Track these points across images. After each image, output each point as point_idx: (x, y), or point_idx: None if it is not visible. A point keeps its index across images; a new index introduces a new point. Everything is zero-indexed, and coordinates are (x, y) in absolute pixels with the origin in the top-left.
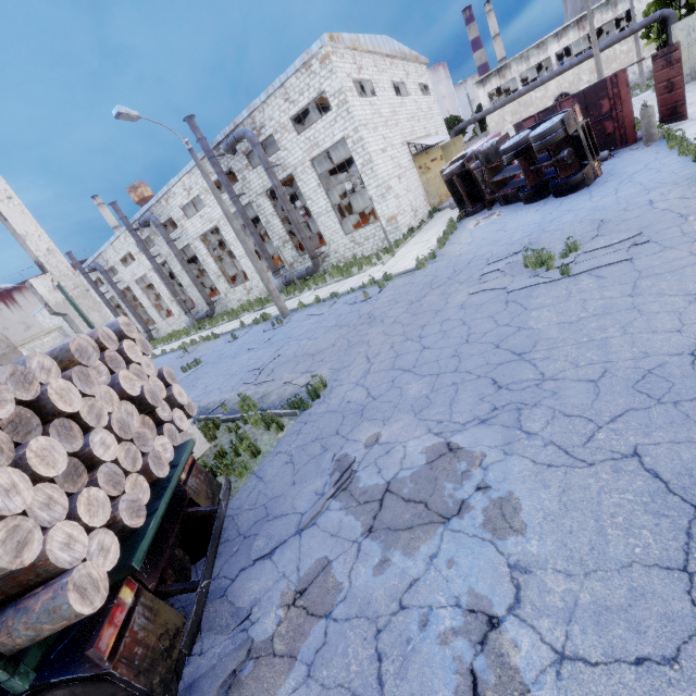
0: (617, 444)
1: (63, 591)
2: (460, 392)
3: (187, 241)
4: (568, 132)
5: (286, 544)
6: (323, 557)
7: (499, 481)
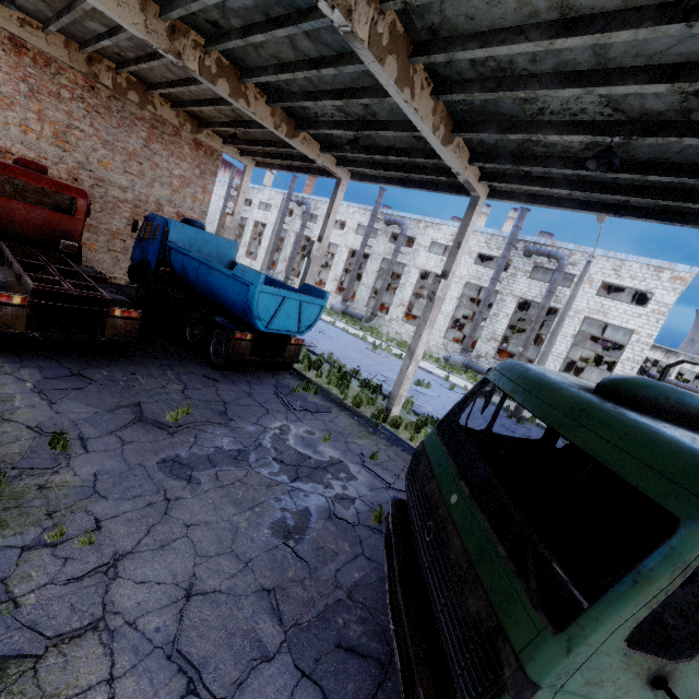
0: None
1: None
2: None
3: (407, 262)
4: None
5: None
6: None
7: None
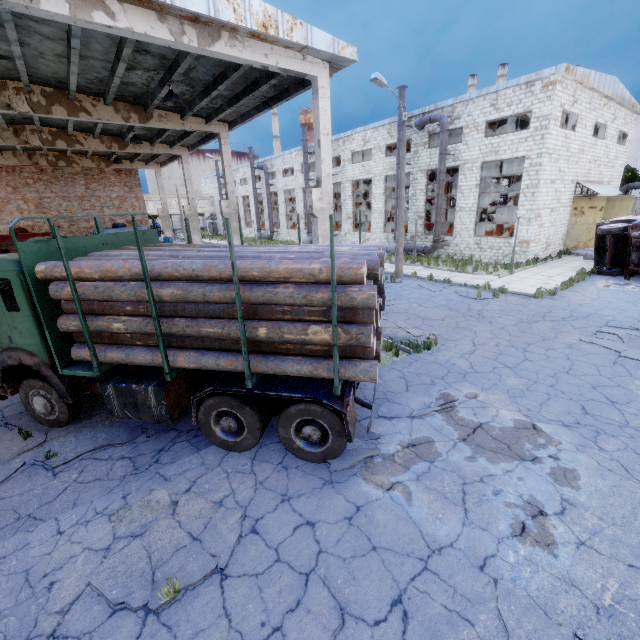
0: None
1: (375, 366)
2: (552, 400)
3: (341, 180)
4: None
5: (401, 419)
6: (429, 436)
7: (568, 460)
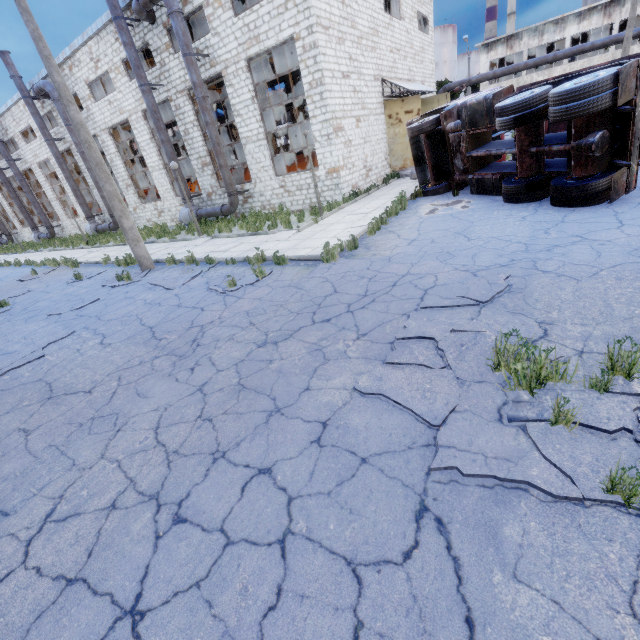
0: None
1: None
2: None
3: (94, 131)
4: (618, 99)
5: None
6: None
7: None
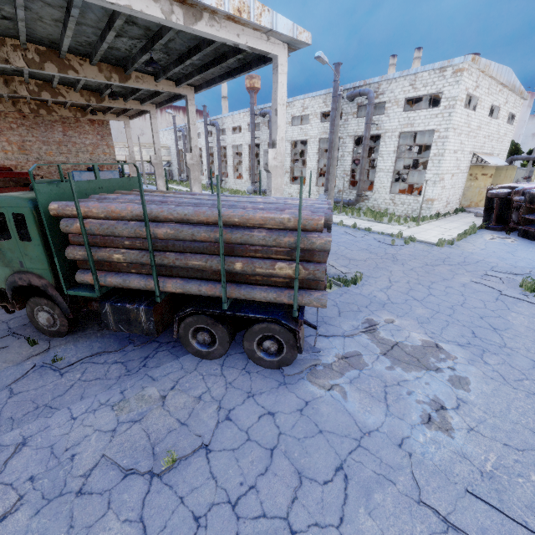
0: (533, 389)
1: (326, 296)
2: (450, 326)
3: None
4: None
5: (336, 337)
6: (358, 351)
7: (462, 370)
